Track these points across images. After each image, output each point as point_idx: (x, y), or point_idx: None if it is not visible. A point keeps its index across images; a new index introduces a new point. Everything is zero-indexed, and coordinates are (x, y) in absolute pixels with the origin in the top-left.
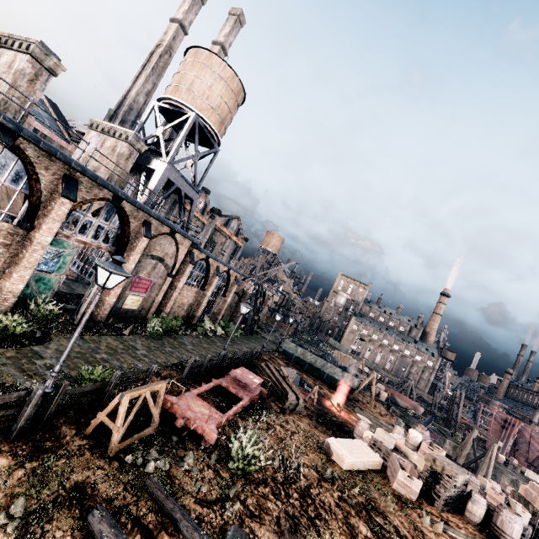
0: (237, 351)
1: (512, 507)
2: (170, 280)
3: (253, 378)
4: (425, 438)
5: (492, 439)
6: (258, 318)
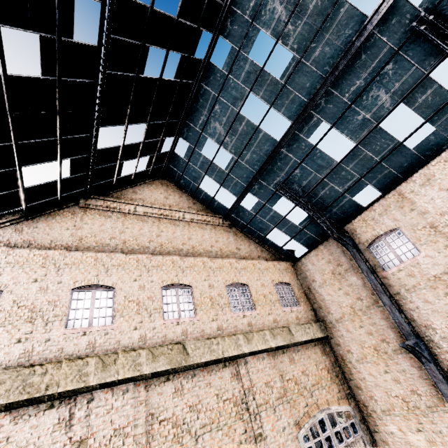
0: None
1: None
2: None
3: None
4: None
5: None
6: None
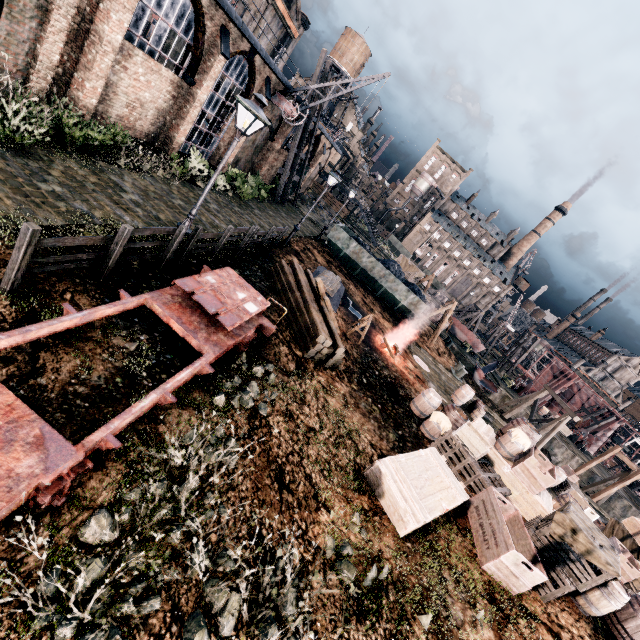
0: (230, 228)
1: (639, 579)
2: (73, 1)
3: (243, 300)
4: (532, 444)
5: (567, 410)
6: (299, 180)
